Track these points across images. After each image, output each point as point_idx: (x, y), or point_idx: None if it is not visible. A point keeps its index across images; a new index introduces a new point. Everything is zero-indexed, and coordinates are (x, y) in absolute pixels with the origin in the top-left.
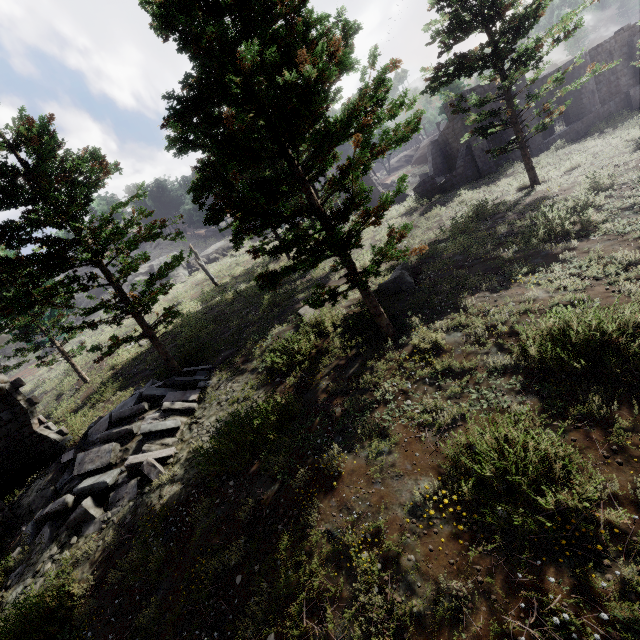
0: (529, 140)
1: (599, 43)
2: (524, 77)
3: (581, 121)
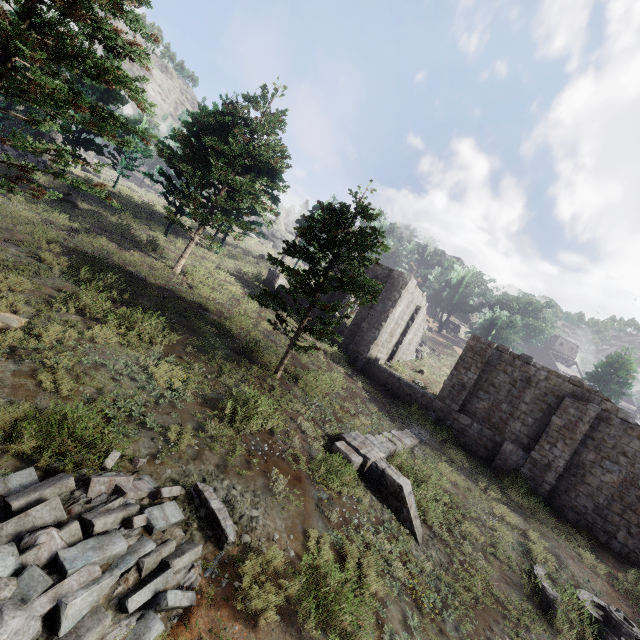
0: (357, 338)
1: (525, 356)
2: (403, 290)
3: (424, 393)
